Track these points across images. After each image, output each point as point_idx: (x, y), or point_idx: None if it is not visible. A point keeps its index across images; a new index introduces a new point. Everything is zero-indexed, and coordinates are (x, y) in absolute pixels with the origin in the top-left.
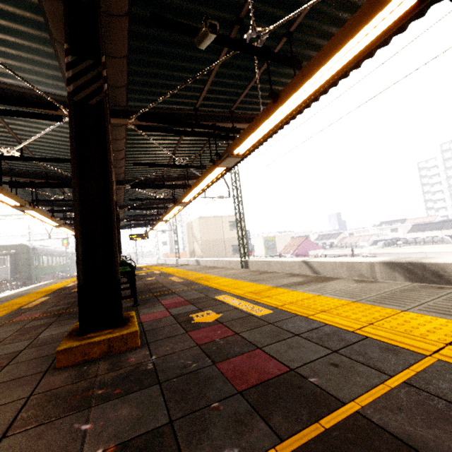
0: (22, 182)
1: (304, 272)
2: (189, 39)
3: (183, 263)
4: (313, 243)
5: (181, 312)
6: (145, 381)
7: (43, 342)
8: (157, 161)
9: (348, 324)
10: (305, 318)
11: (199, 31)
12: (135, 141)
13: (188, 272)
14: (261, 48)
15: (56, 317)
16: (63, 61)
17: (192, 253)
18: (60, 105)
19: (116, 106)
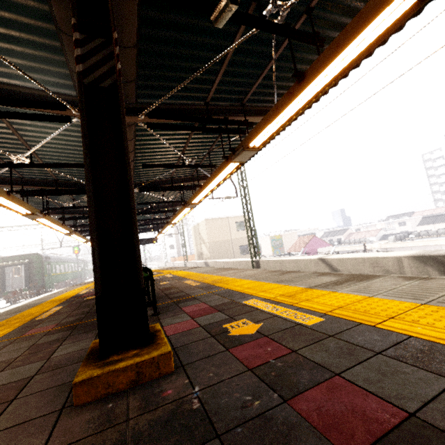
0: (33, 190)
1: (322, 270)
2: (202, 22)
3: (192, 265)
4: (321, 240)
5: (211, 322)
6: (196, 430)
7: (57, 365)
8: (165, 162)
9: (441, 336)
10: (373, 327)
11: (217, 6)
12: (144, 142)
13: (202, 274)
14: (282, 25)
15: (70, 330)
16: (70, 55)
17: (200, 255)
18: (68, 104)
19: (125, 104)
